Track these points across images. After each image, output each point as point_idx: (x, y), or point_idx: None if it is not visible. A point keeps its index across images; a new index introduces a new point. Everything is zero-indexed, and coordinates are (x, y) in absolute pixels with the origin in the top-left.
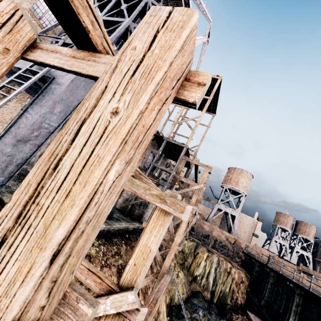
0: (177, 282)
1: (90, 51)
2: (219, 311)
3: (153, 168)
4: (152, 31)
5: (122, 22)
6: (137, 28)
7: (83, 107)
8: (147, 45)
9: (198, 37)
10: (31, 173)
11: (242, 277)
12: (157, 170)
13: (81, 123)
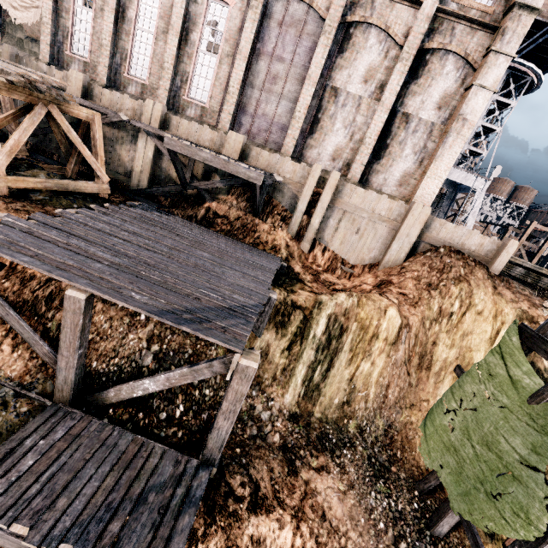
0: None
1: (543, 226)
2: None
3: None
4: None
5: (496, 131)
6: None
7: None
8: None
9: None
10: (546, 242)
11: None
12: None
13: None
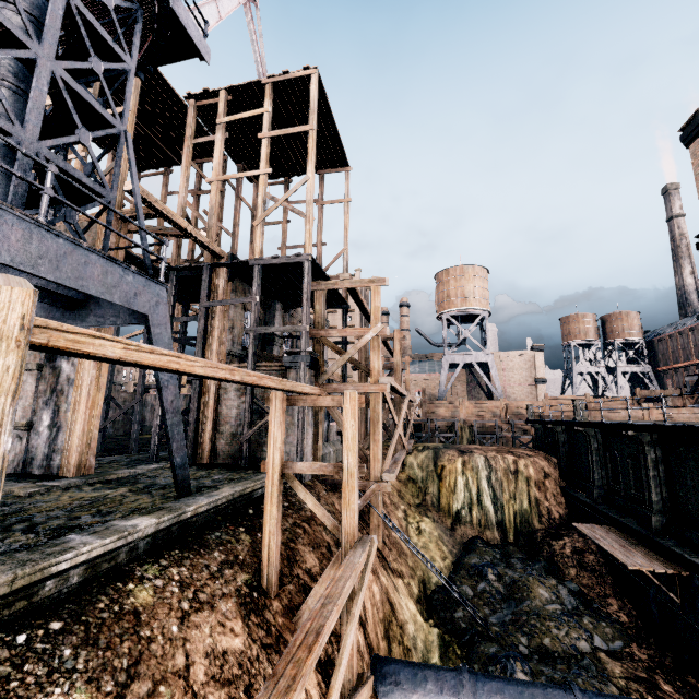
0: (424, 543)
1: None
2: (526, 552)
3: (270, 343)
4: None
5: None
6: None
7: None
8: None
9: None
10: None
11: (543, 468)
12: (281, 343)
13: None
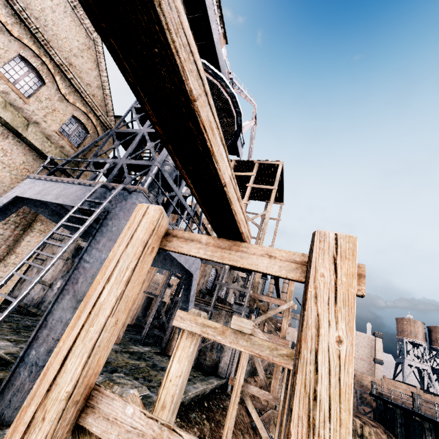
0: None
1: (233, 240)
2: None
3: None
4: (330, 258)
5: None
6: (314, 253)
7: (307, 336)
8: (333, 273)
9: (245, 123)
10: (296, 406)
11: None
12: (223, 289)
13: (314, 353)
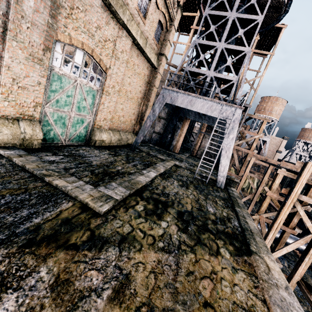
0: None
1: None
2: None
3: None
4: None
5: (243, 52)
6: None
7: None
8: None
9: None
10: None
11: None
12: None
13: None
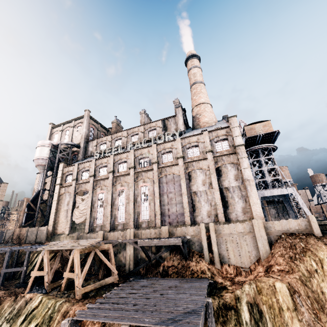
0: None
1: None
2: None
3: None
4: None
5: (276, 168)
6: None
7: None
8: None
9: None
10: None
11: None
12: None
13: None
